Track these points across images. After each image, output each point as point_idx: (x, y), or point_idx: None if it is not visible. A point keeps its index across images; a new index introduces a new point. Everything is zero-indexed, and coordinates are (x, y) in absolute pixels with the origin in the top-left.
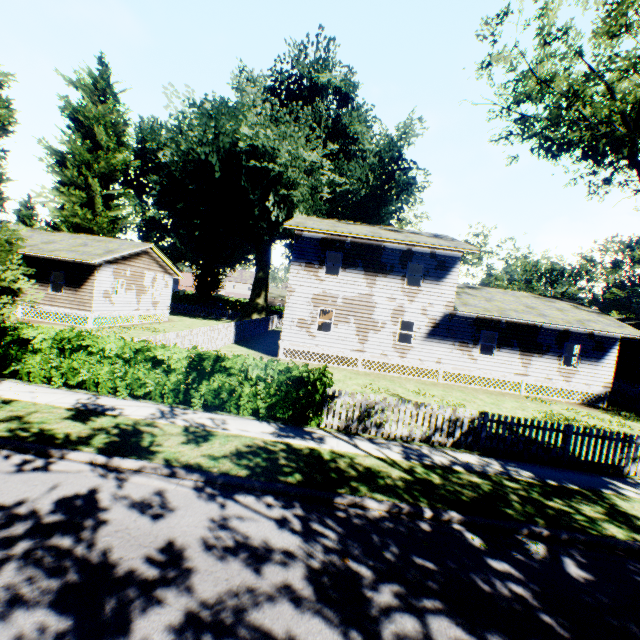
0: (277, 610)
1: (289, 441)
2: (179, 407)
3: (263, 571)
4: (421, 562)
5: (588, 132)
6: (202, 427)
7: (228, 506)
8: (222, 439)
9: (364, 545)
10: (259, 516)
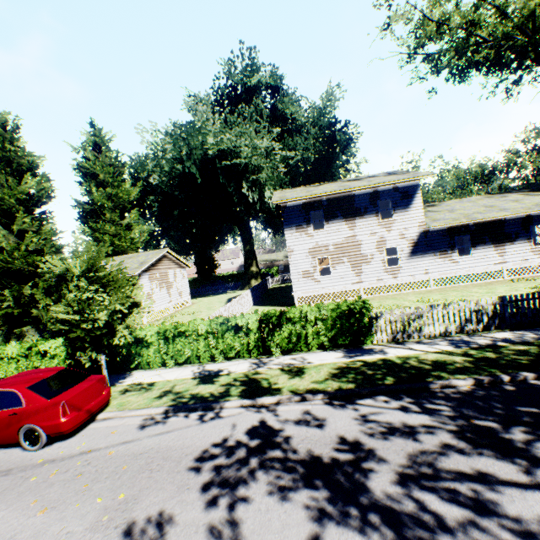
0: (452, 459)
1: (361, 358)
2: (263, 357)
3: (421, 440)
4: (526, 409)
5: (492, 50)
6: (292, 365)
7: (358, 409)
8: (313, 369)
9: (475, 409)
10: (385, 409)
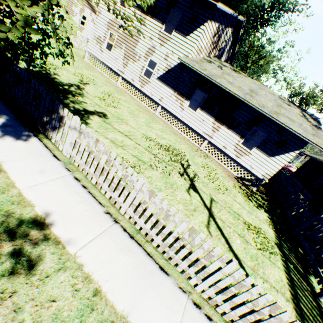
0: None
1: None
2: None
3: None
4: None
5: None
6: None
7: None
8: None
9: None
10: None
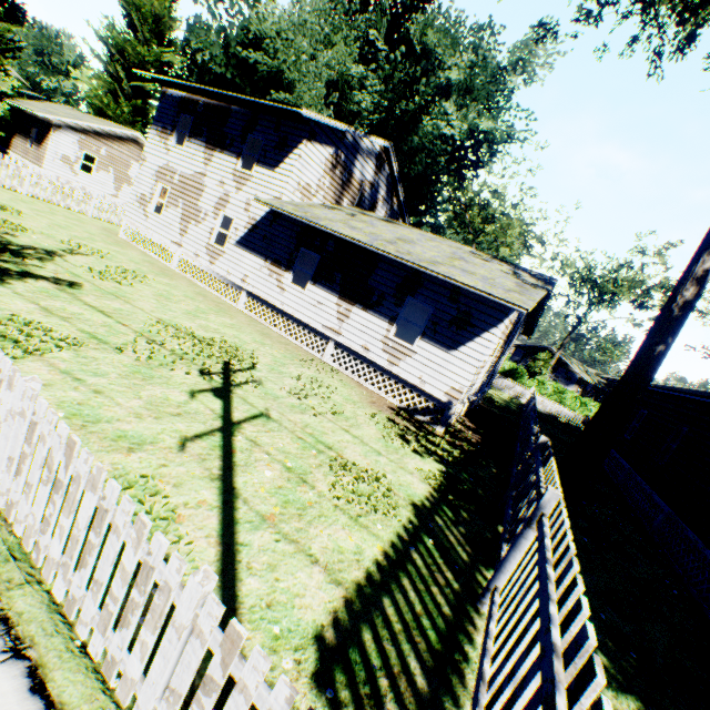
0: None
1: None
2: None
3: None
4: None
5: None
6: None
7: None
8: None
9: None
10: None
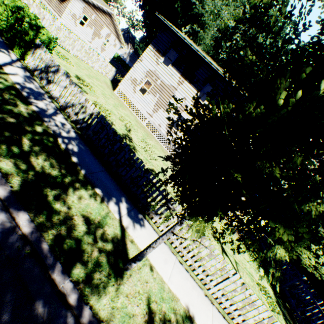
0: None
1: None
2: None
3: None
4: None
5: None
6: None
7: None
8: None
9: None
10: None
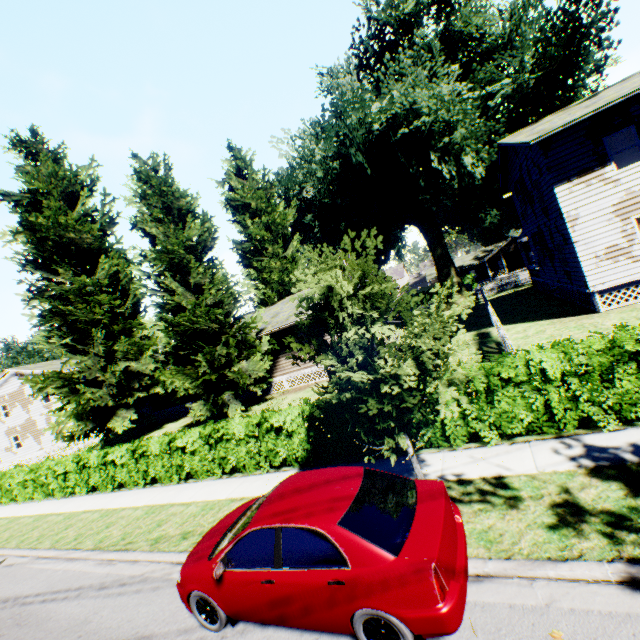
0: None
1: None
2: None
3: None
4: None
5: None
6: None
7: None
8: None
9: None
10: None
